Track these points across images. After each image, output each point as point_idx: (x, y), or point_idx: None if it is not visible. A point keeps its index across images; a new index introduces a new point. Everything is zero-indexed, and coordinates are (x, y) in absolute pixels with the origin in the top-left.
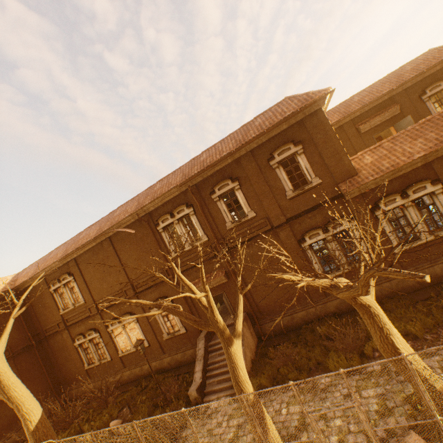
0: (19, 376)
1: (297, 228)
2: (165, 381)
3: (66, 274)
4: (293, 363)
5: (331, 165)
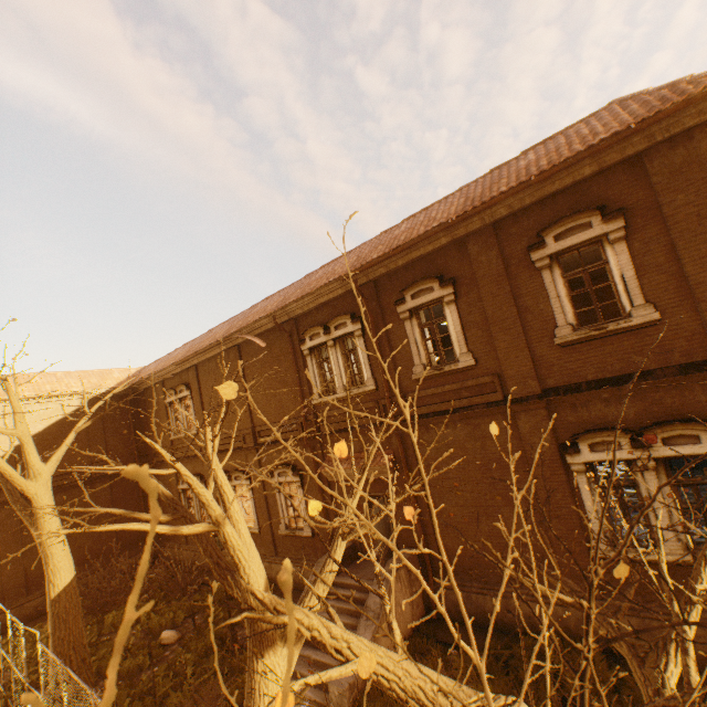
0: (111, 503)
1: (566, 415)
2: None
3: (183, 385)
4: None
5: (703, 278)
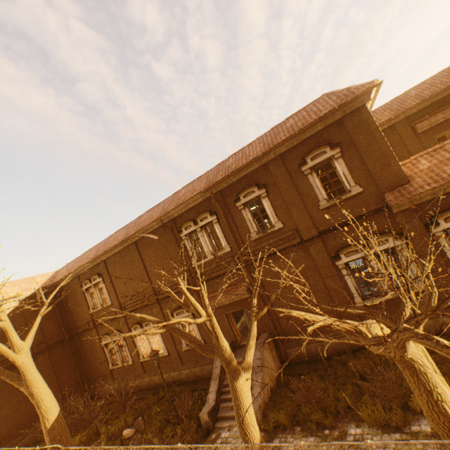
0: (51, 367)
1: (331, 242)
2: (181, 394)
3: (96, 275)
4: (317, 401)
5: (376, 171)
